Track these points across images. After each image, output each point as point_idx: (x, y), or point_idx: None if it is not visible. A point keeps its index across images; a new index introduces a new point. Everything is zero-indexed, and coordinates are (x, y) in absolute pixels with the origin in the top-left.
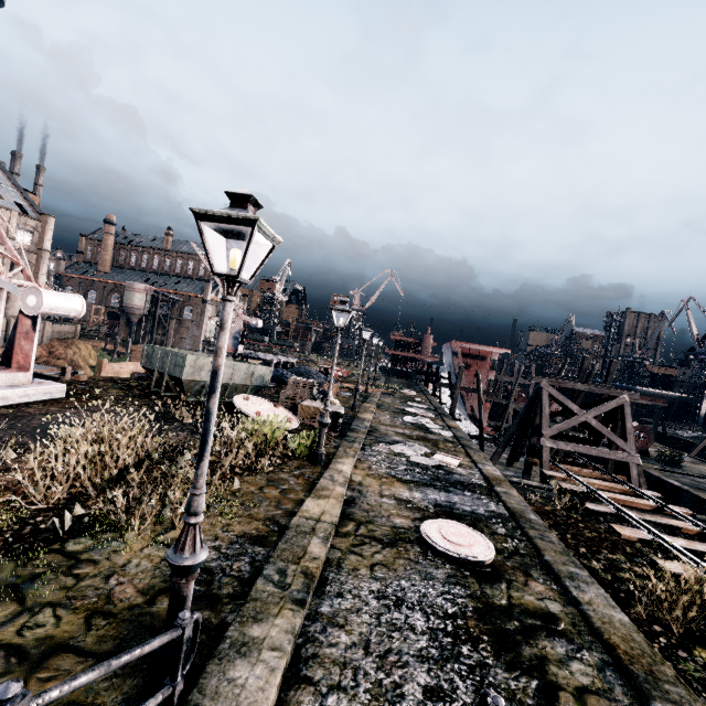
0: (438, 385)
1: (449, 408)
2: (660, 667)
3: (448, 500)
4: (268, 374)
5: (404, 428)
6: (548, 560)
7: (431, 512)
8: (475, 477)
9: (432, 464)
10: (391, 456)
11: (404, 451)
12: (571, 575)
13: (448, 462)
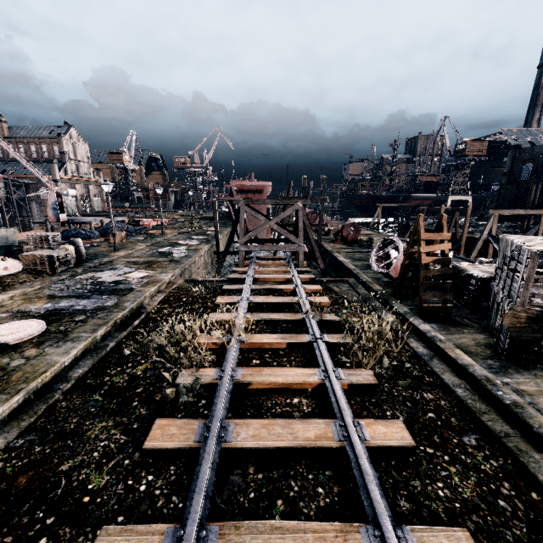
0: (202, 219)
1: (215, 235)
2: (19, 385)
3: (72, 304)
4: (12, 235)
5: (144, 257)
6: (73, 332)
7: (34, 316)
8: (140, 283)
9: (112, 281)
10: (82, 280)
11: (102, 275)
12: (73, 338)
13: (131, 277)
